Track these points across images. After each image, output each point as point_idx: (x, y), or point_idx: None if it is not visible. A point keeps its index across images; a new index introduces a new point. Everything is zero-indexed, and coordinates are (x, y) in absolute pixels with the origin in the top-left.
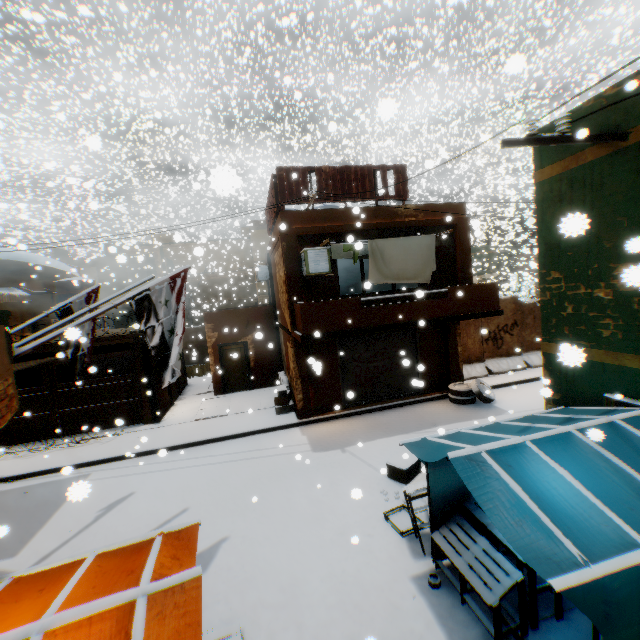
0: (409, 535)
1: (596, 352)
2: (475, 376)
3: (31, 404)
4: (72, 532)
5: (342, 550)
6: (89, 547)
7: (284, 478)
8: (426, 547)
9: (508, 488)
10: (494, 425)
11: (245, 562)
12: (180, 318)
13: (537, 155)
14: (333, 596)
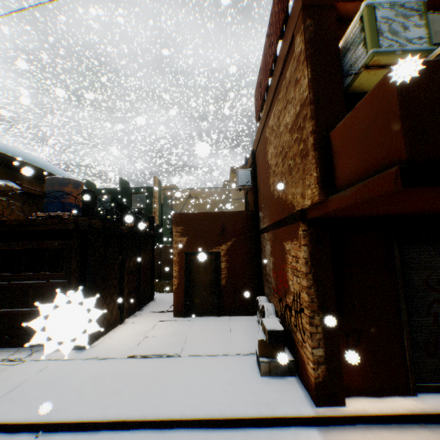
0: None
1: None
2: None
3: None
4: None
5: None
6: None
7: None
8: None
9: None
10: None
11: None
12: None
13: None
14: None
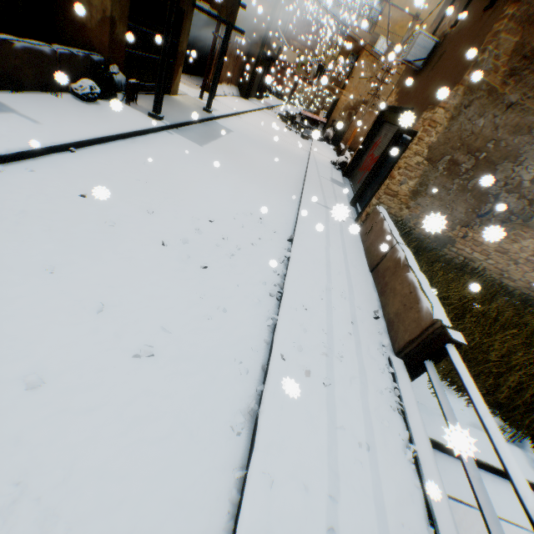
0: None
1: None
2: None
3: None
4: None
5: None
6: None
7: None
8: None
9: None
10: None
11: None
12: None
13: None
14: None
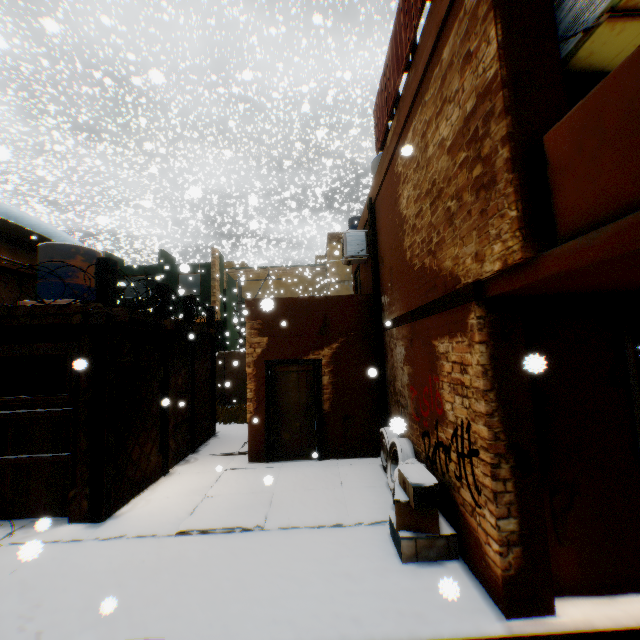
0: None
1: None
2: None
3: None
4: None
5: None
6: None
7: None
8: None
9: None
10: None
11: None
12: None
13: None
14: None
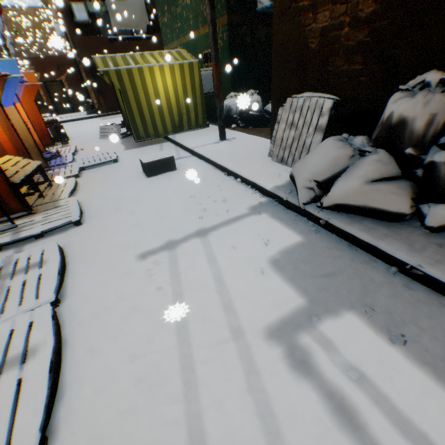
0: None
1: (169, 46)
2: None
3: None
4: None
5: None
6: None
7: (88, 124)
8: None
9: None
10: None
11: (70, 132)
12: (7, 26)
13: None
14: (97, 130)
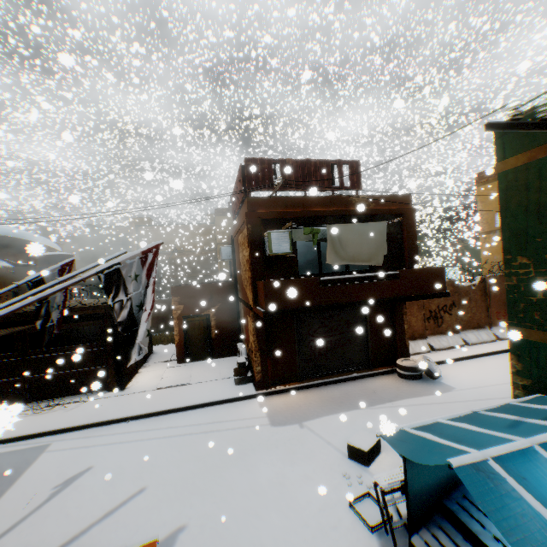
0: (378, 529)
1: None
2: (419, 352)
3: (2, 370)
4: (22, 513)
5: (308, 546)
6: (37, 533)
7: (244, 455)
8: (399, 546)
9: (534, 512)
10: (473, 415)
11: None
12: (149, 293)
13: (499, 147)
14: None
